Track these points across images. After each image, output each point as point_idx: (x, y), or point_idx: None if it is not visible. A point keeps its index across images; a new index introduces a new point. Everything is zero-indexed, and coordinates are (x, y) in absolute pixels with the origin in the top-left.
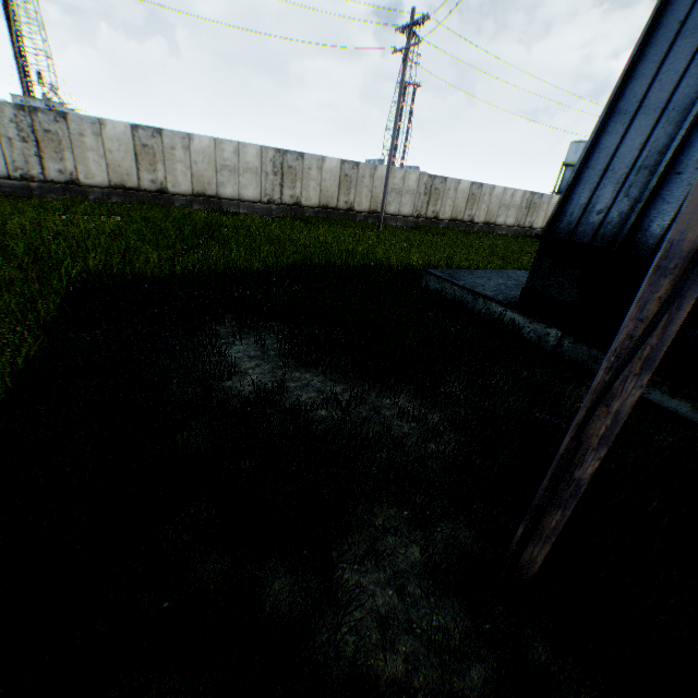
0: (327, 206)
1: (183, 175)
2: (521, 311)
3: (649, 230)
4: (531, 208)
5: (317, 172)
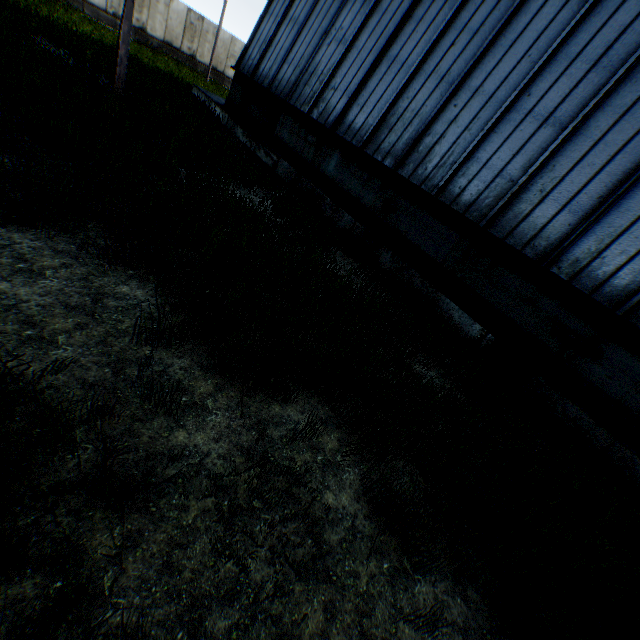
0: (172, 46)
1: None
2: (221, 107)
3: (260, 71)
4: None
5: (165, 9)
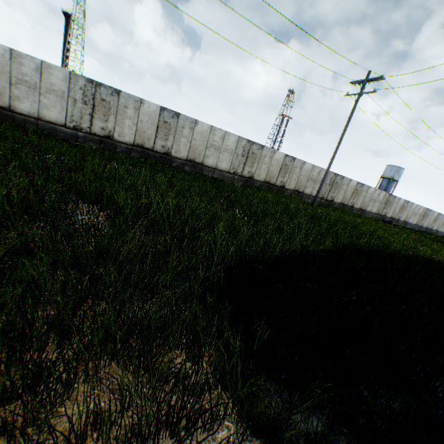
0: (269, 182)
1: (184, 145)
2: None
3: None
4: (387, 204)
5: (269, 159)
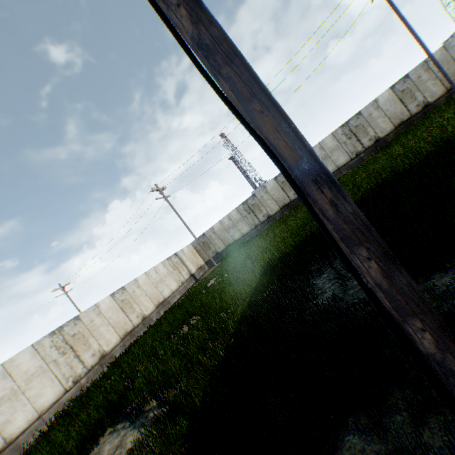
0: (401, 122)
1: None
2: None
3: None
4: None
5: (377, 111)
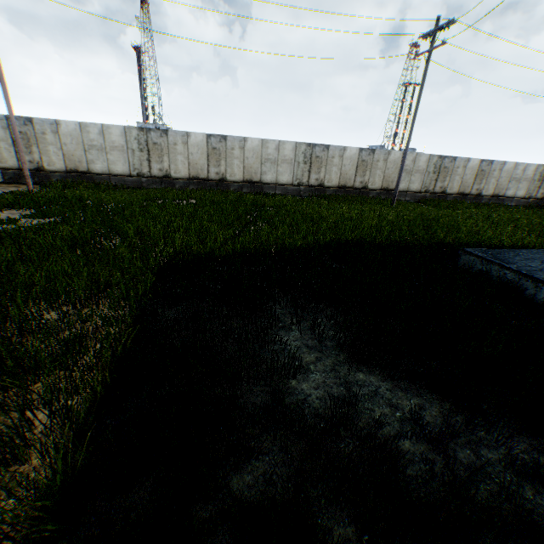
0: (345, 186)
1: (238, 167)
2: None
3: None
4: (543, 181)
5: (339, 159)
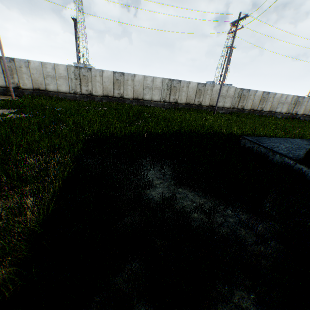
0: (189, 103)
1: (130, 90)
2: (306, 164)
3: None
4: (296, 104)
5: (186, 88)
